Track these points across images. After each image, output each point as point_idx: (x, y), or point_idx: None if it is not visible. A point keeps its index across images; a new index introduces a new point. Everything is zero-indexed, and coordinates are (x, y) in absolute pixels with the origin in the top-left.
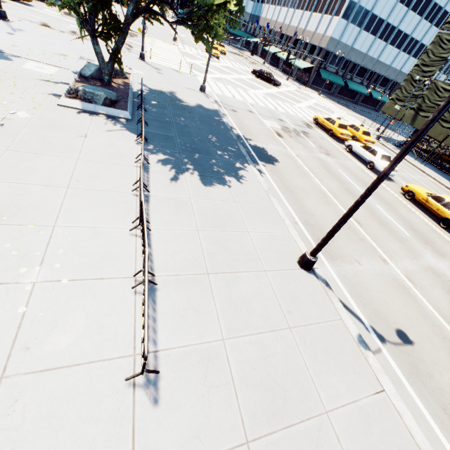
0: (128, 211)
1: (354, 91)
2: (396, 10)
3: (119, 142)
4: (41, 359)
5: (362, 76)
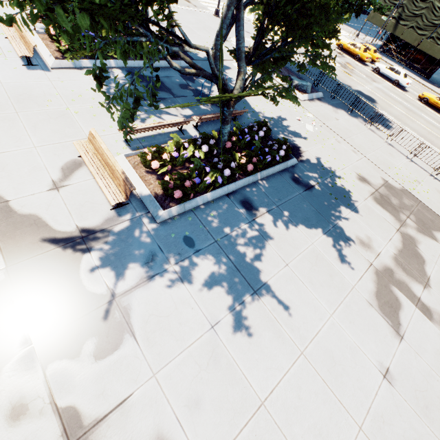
0: (396, 153)
1: None
2: None
3: (345, 117)
4: None
5: None
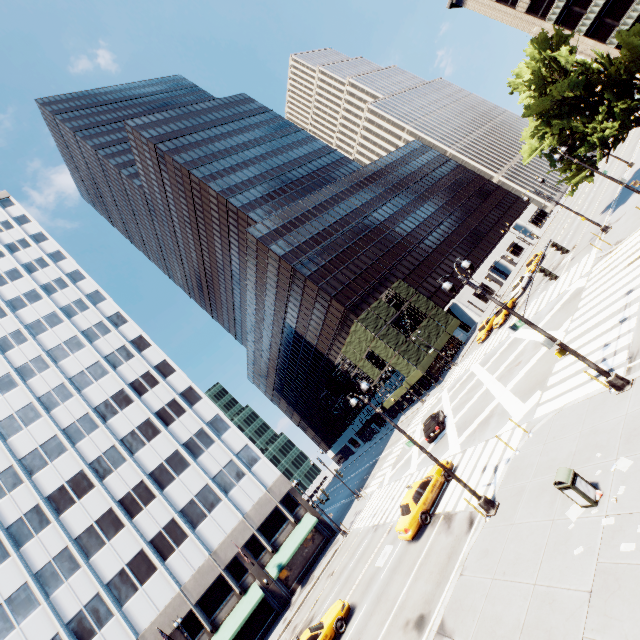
0: None
1: None
2: None
3: None
4: None
5: None
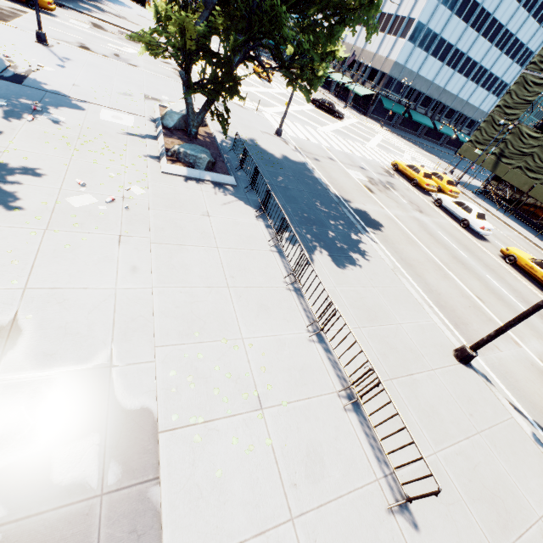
0: (292, 311)
1: (417, 122)
2: (466, 35)
3: (240, 219)
4: (311, 495)
5: (426, 106)
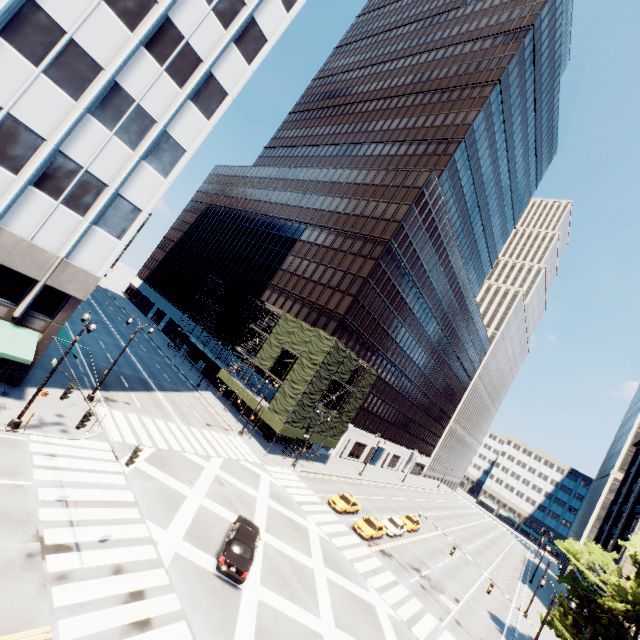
0: None
1: None
2: None
3: None
4: None
5: None
